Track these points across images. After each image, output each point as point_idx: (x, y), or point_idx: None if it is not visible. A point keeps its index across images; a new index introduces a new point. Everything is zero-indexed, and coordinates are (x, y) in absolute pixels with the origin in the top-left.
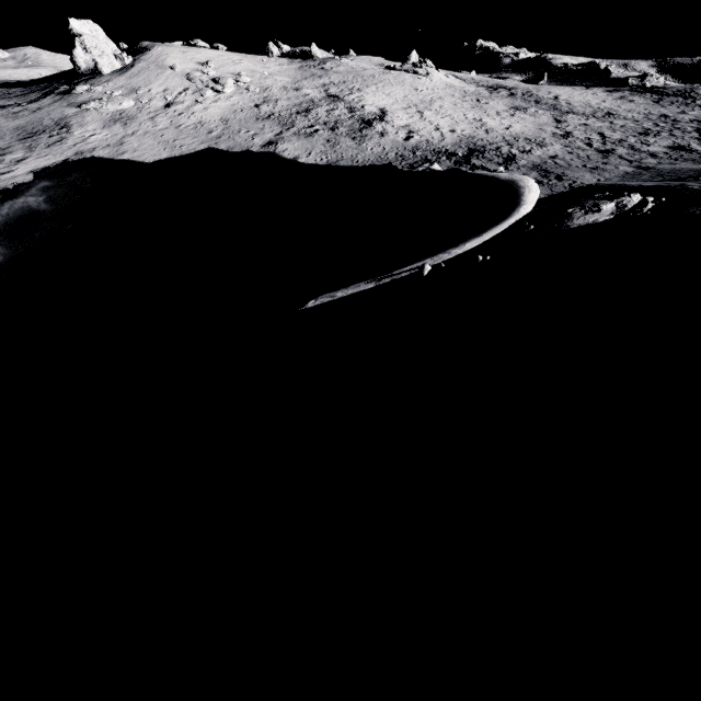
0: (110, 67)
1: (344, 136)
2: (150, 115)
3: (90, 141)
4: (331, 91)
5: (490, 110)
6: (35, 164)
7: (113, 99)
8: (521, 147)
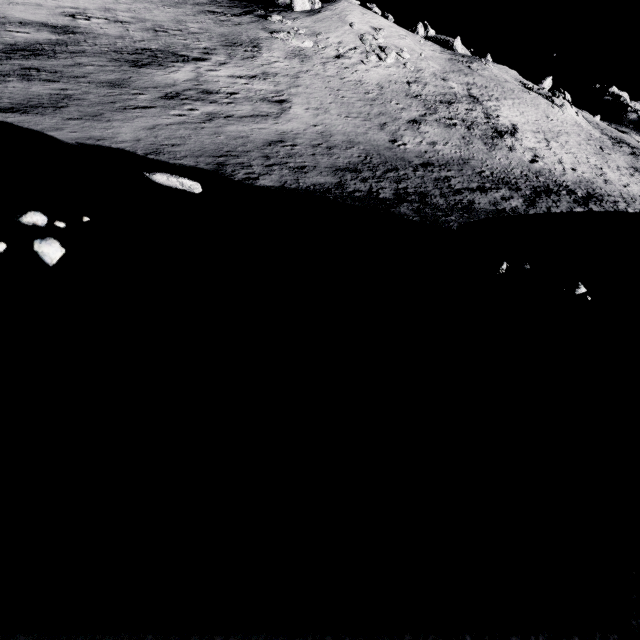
0: (301, 6)
1: (477, 138)
2: (322, 60)
3: (274, 66)
4: (473, 91)
5: (611, 161)
6: (233, 71)
7: (298, 36)
8: (638, 209)
